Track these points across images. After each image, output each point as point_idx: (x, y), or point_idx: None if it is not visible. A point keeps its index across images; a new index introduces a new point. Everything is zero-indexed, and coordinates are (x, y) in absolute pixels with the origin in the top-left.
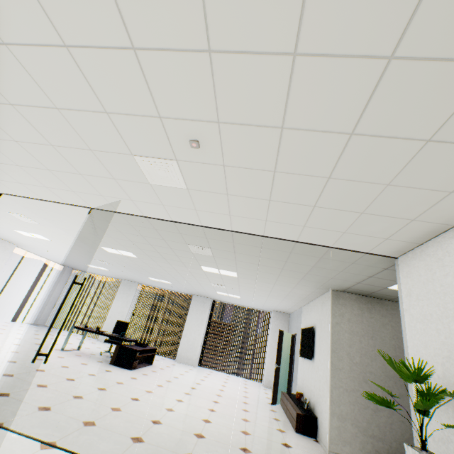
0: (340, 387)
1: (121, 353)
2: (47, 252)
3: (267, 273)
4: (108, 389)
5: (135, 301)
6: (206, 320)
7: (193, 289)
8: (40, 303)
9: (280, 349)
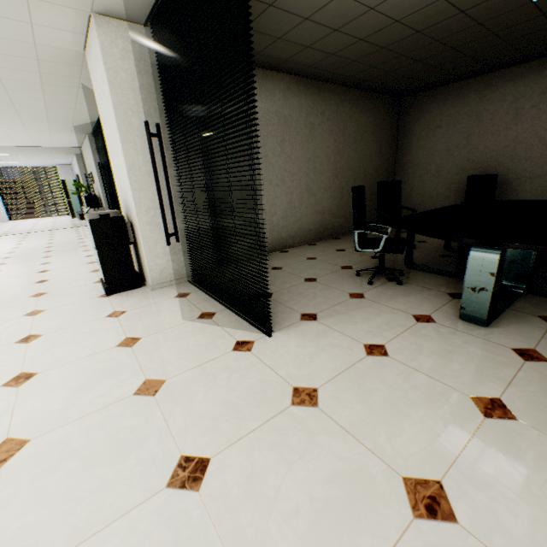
0: None
1: None
2: None
3: (31, 153)
4: None
5: None
6: None
7: None
8: None
9: (67, 191)
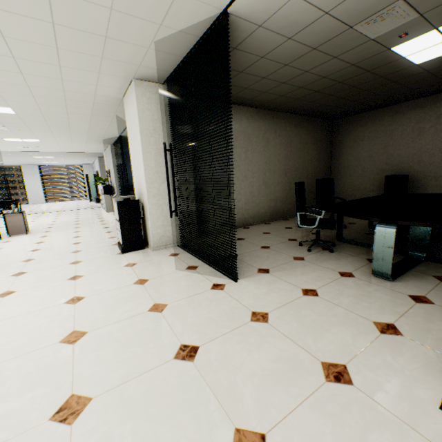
0: None
1: (2, 205)
2: None
3: (69, 156)
4: None
5: None
6: (40, 178)
7: (23, 163)
8: None
9: (89, 182)
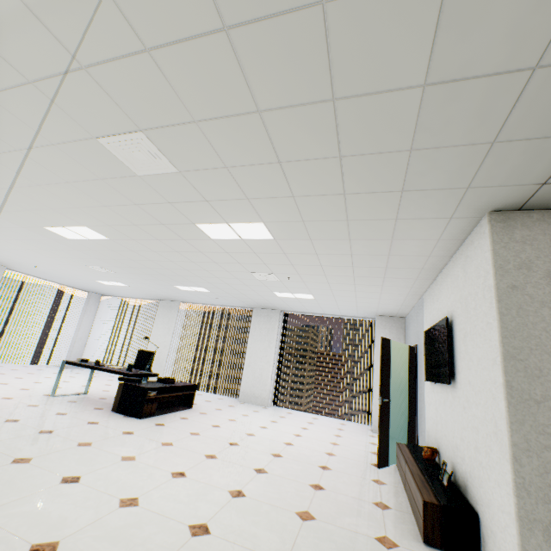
0: (545, 450)
1: (126, 395)
2: (39, 269)
3: (317, 198)
4: (34, 461)
5: (181, 326)
6: (276, 341)
7: (242, 295)
8: (67, 340)
9: (386, 371)
